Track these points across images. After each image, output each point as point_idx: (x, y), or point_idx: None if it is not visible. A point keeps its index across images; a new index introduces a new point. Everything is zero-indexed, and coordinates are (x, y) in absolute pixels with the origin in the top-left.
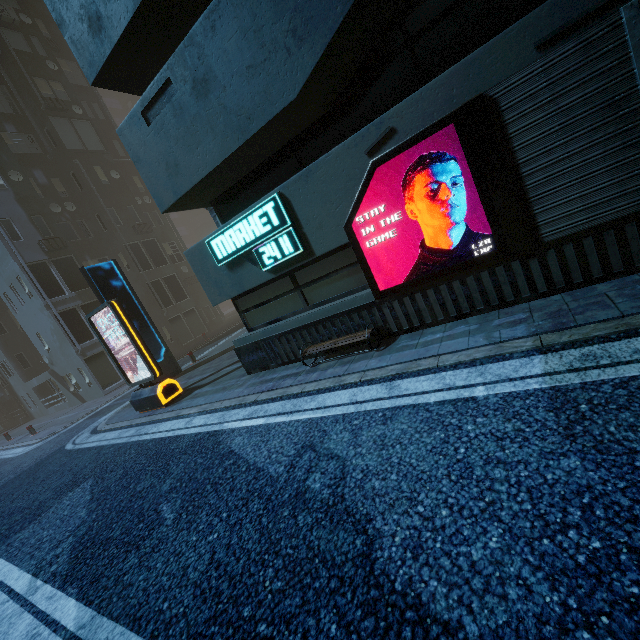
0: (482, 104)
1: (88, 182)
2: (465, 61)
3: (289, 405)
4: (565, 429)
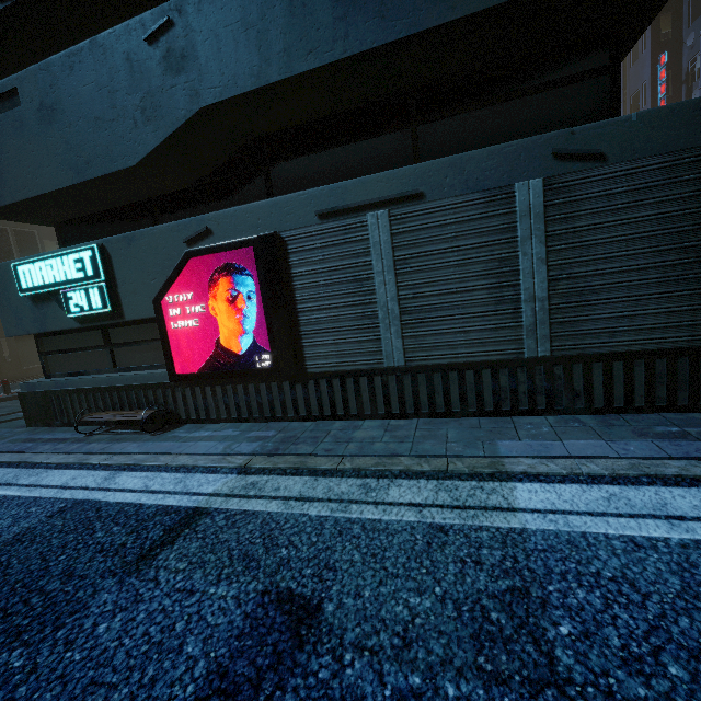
0: (273, 241)
1: None
2: (270, 201)
3: (11, 475)
4: (149, 550)
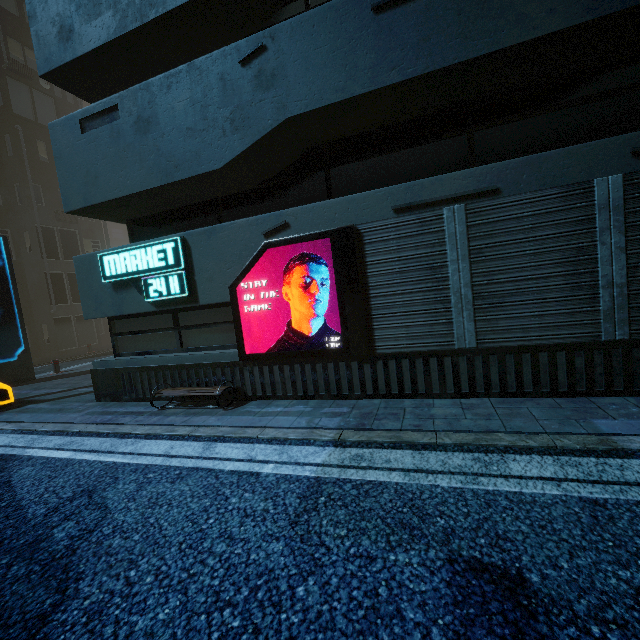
0: (351, 233)
1: (22, 151)
2: (348, 198)
3: (108, 444)
4: (296, 516)
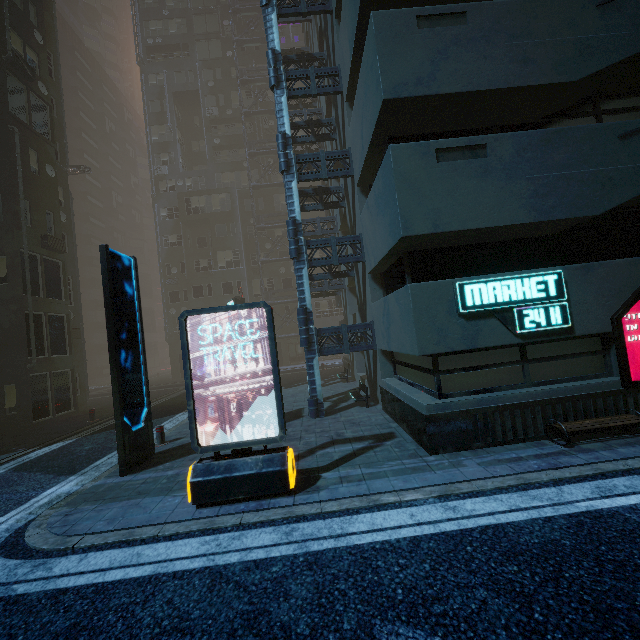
0: None
1: (13, 157)
2: None
3: None
4: None
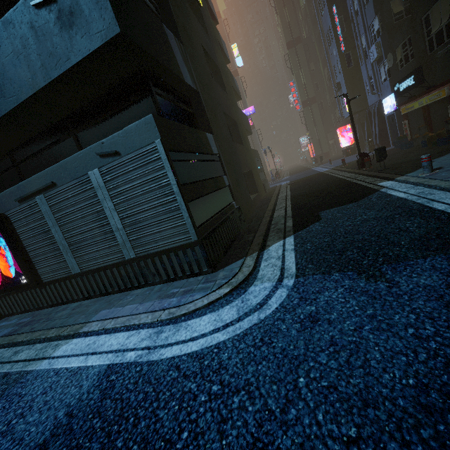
0: (1, 218)
1: None
2: None
3: None
4: None
